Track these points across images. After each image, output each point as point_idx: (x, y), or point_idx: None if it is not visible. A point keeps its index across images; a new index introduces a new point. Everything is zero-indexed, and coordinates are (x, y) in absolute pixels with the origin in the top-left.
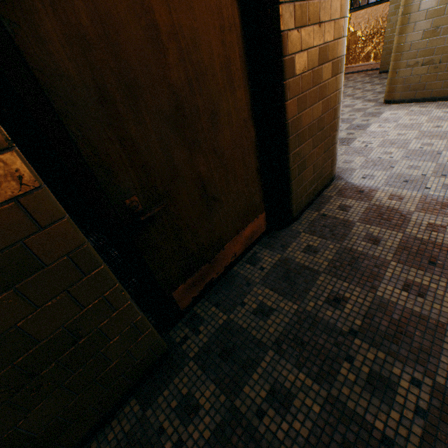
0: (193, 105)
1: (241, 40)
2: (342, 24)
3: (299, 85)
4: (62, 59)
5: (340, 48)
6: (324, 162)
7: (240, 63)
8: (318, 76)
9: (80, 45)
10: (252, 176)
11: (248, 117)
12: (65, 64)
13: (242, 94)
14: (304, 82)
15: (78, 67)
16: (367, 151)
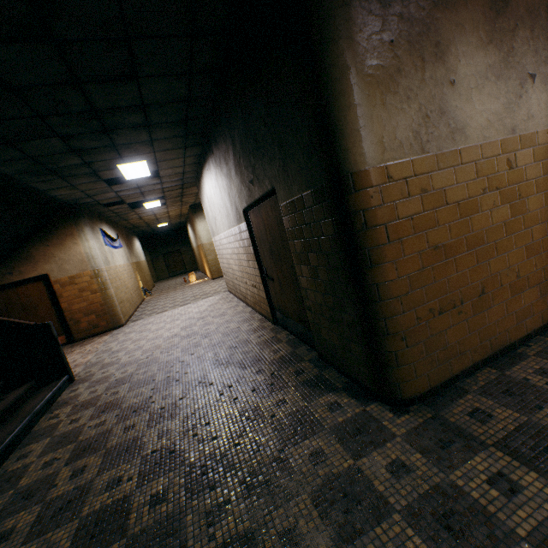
0: (29, 305)
1: (48, 291)
2: (94, 280)
3: (68, 299)
4: (0, 301)
5: (96, 286)
6: (99, 321)
7: (47, 295)
8: (81, 295)
9: (4, 299)
10: (56, 322)
11: (52, 307)
12: (1, 302)
13: (49, 302)
14: (71, 298)
15: (3, 302)
16: (150, 319)
